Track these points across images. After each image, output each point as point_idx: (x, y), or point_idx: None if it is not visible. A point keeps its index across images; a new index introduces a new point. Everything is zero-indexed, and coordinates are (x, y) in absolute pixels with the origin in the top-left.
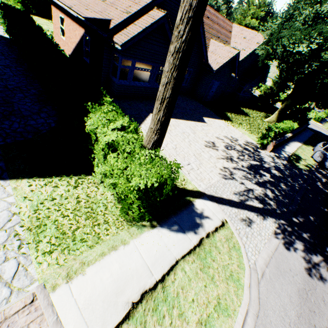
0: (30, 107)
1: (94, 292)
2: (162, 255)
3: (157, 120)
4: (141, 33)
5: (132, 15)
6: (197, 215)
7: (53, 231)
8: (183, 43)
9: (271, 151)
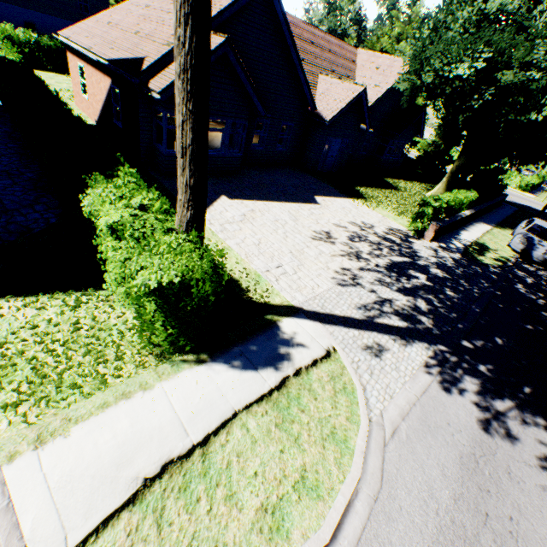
0: (20, 198)
1: (79, 464)
2: (210, 404)
3: (184, 185)
4: None
5: None
6: (283, 342)
7: (27, 374)
8: (188, 56)
9: (433, 241)
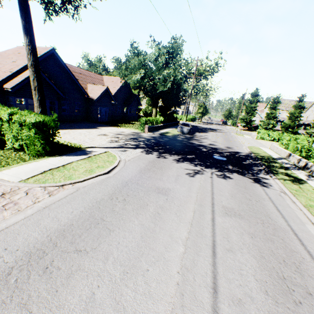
0: None
1: (18, 172)
2: (63, 161)
3: (37, 100)
4: (25, 80)
5: (15, 72)
6: (88, 152)
7: None
8: (33, 62)
9: (149, 133)
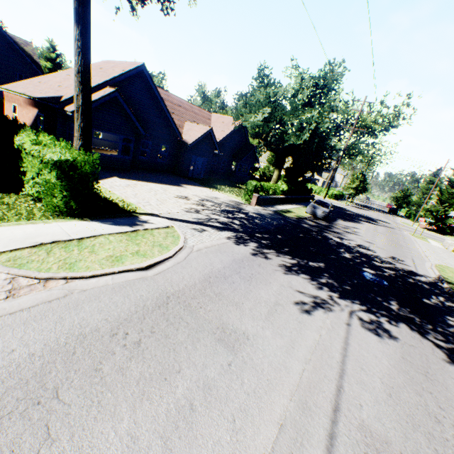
0: None
1: (2, 236)
2: (87, 231)
3: (78, 127)
4: (93, 103)
5: None
6: (140, 221)
7: None
8: (80, 67)
9: (257, 206)
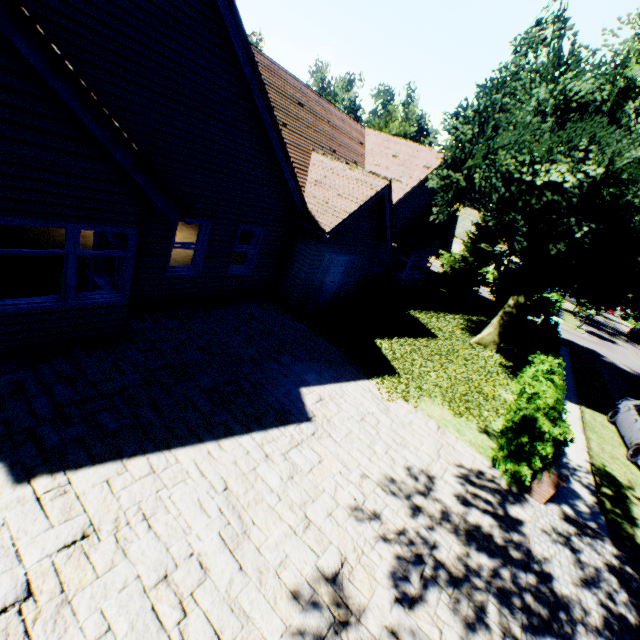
0: None
1: None
2: None
3: None
4: None
5: None
6: None
7: None
8: None
9: (548, 499)
